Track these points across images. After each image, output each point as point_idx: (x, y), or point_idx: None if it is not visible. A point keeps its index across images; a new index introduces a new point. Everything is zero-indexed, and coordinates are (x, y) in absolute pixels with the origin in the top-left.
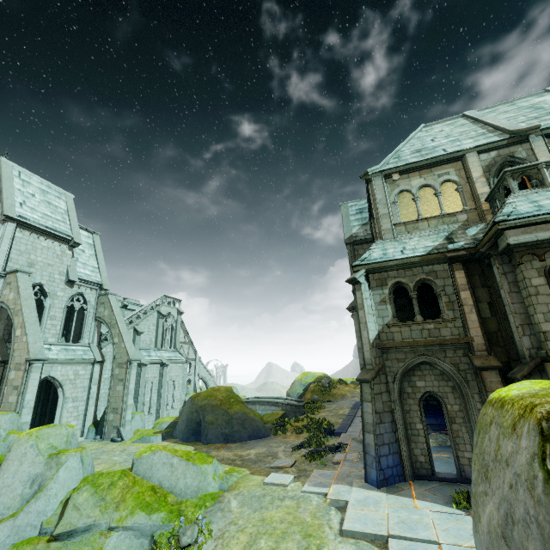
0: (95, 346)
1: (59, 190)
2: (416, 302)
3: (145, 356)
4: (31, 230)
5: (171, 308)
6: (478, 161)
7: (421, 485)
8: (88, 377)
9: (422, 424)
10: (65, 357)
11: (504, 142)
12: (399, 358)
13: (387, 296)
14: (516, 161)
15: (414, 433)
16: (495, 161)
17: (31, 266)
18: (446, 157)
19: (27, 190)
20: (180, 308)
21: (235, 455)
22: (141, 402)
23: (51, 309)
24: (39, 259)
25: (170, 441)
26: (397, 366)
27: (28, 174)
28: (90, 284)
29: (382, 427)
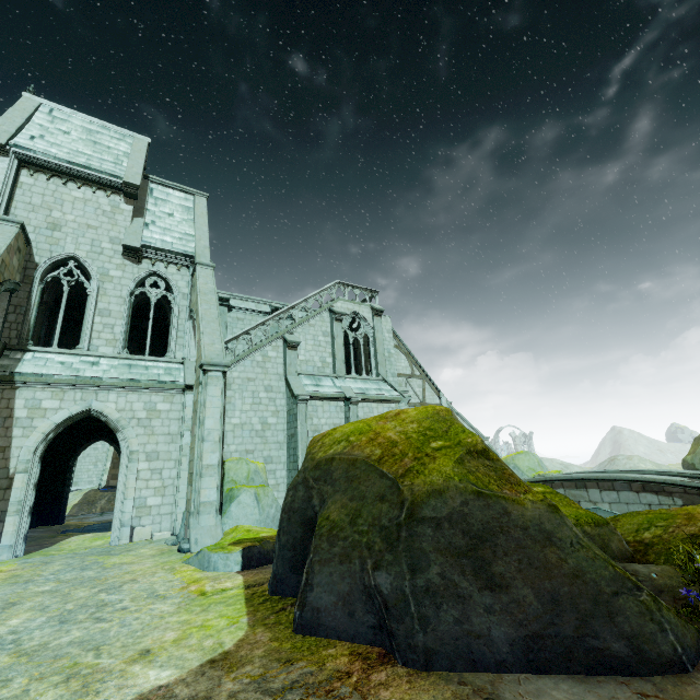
0: (192, 363)
1: (123, 132)
2: None
3: (308, 385)
4: (50, 174)
5: (357, 304)
6: None
7: None
8: (179, 417)
9: None
10: (121, 376)
11: None
12: None
13: None
14: None
15: None
16: None
17: (55, 229)
18: None
19: (58, 127)
20: (376, 304)
21: None
22: None
23: (100, 299)
24: (69, 218)
25: (255, 575)
26: None
27: (68, 112)
28: (171, 256)
29: None
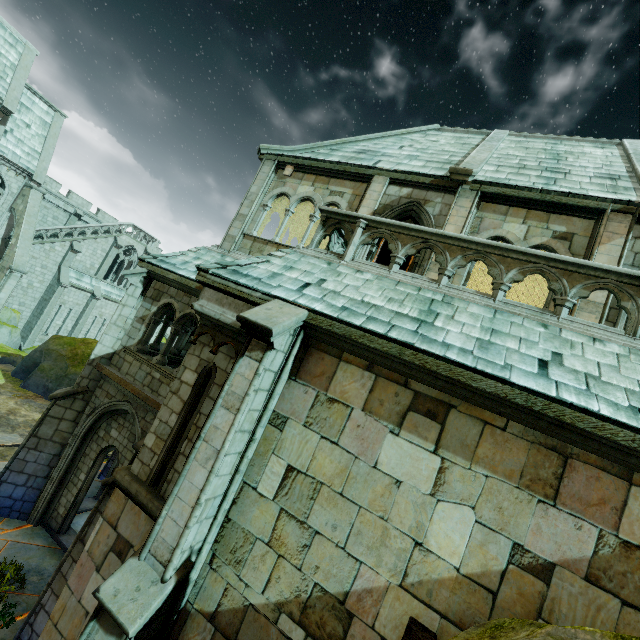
0: None
1: (18, 36)
2: (170, 338)
3: (73, 277)
4: None
5: (137, 242)
6: (379, 193)
7: (24, 535)
8: None
9: (86, 476)
10: None
11: (428, 179)
12: (109, 393)
13: (150, 315)
14: (422, 215)
15: (74, 481)
16: (399, 202)
17: None
18: (352, 169)
19: None
20: (151, 247)
21: (9, 409)
22: (44, 321)
23: None
24: None
25: (5, 367)
26: (102, 400)
27: None
28: (16, 166)
29: (34, 455)
